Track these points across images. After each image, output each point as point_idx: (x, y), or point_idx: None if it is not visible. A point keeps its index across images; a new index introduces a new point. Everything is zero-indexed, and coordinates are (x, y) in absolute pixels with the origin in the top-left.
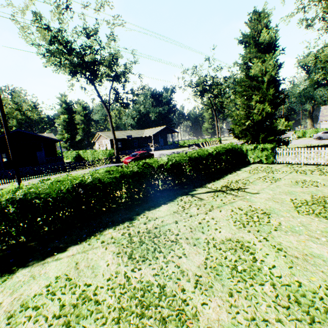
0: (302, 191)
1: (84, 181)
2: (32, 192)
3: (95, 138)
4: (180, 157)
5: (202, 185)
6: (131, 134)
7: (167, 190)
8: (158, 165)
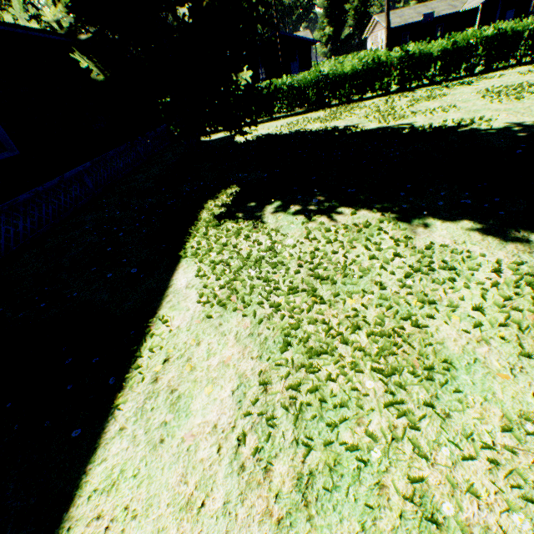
0: (529, 80)
1: (321, 74)
2: (294, 80)
3: (367, 29)
4: (425, 49)
5: (435, 84)
6: (437, 8)
7: (396, 91)
8: (392, 60)
